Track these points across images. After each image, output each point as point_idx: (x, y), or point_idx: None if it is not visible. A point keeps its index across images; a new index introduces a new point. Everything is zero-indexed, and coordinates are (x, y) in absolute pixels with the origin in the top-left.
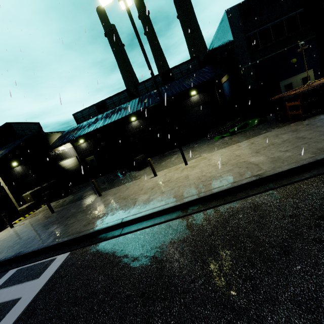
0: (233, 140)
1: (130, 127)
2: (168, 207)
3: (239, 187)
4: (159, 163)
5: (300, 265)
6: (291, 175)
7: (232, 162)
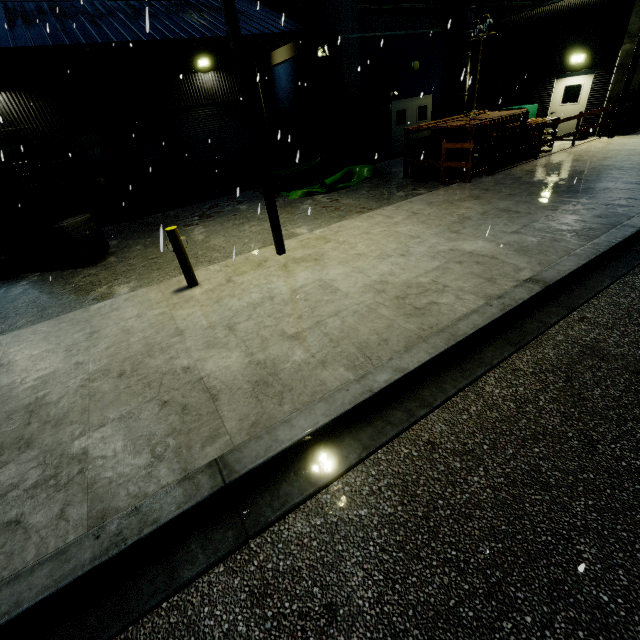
0: (345, 203)
1: None
2: (387, 385)
3: (519, 307)
4: (151, 246)
5: None
6: (579, 280)
7: (421, 250)
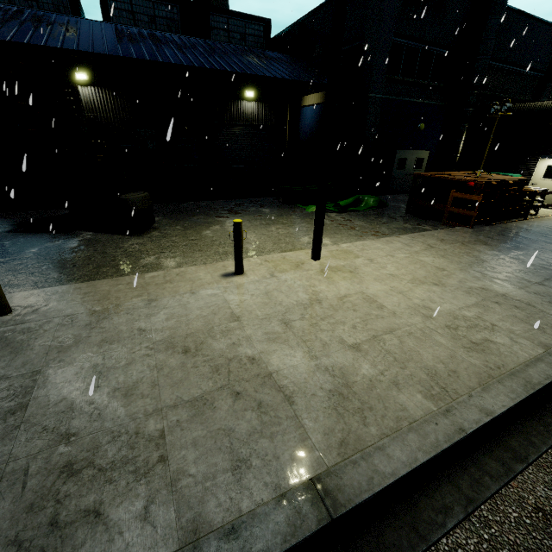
0: (359, 225)
1: None
2: (479, 427)
3: None
4: (190, 228)
5: None
6: None
7: (453, 283)
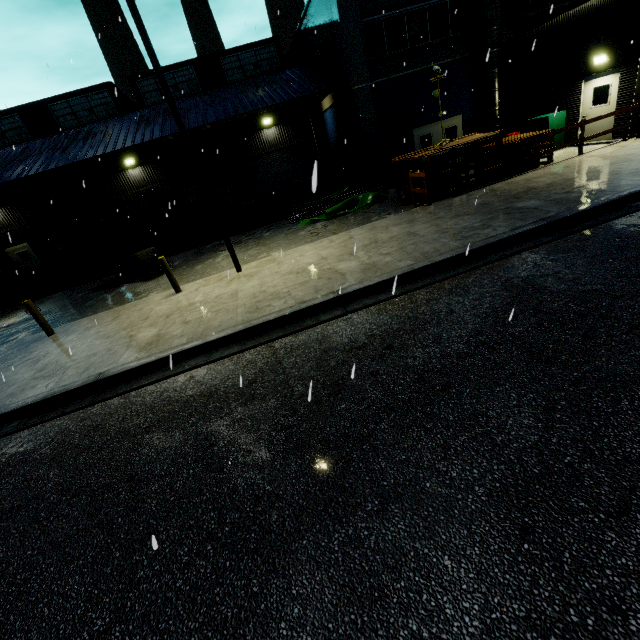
0: (328, 229)
1: (123, 182)
2: (192, 347)
3: (309, 309)
4: (190, 266)
5: (347, 403)
6: (381, 292)
7: (312, 269)
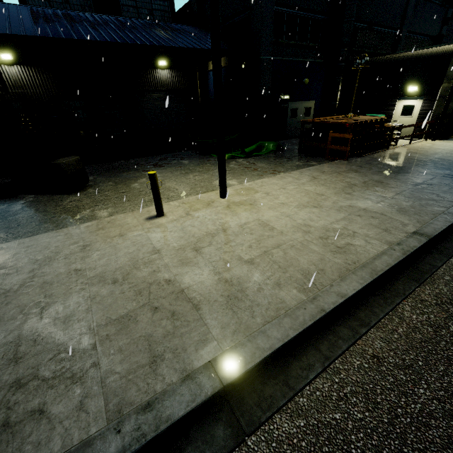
0: (261, 166)
1: None
2: (335, 307)
3: (414, 252)
4: (120, 183)
5: None
6: (447, 236)
7: (328, 204)
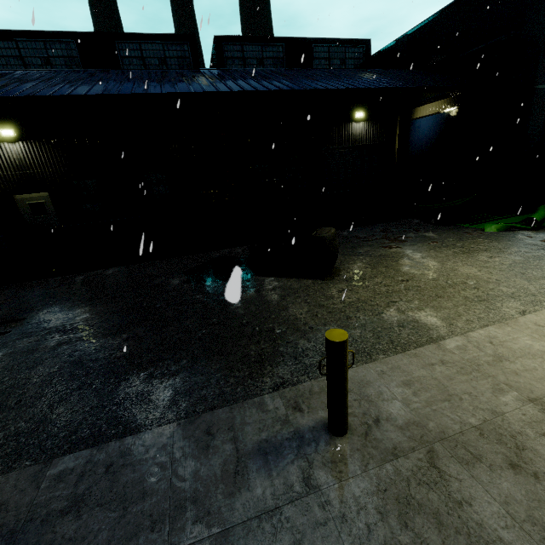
0: None
1: None
2: None
3: None
4: (377, 265)
5: None
6: None
7: None
